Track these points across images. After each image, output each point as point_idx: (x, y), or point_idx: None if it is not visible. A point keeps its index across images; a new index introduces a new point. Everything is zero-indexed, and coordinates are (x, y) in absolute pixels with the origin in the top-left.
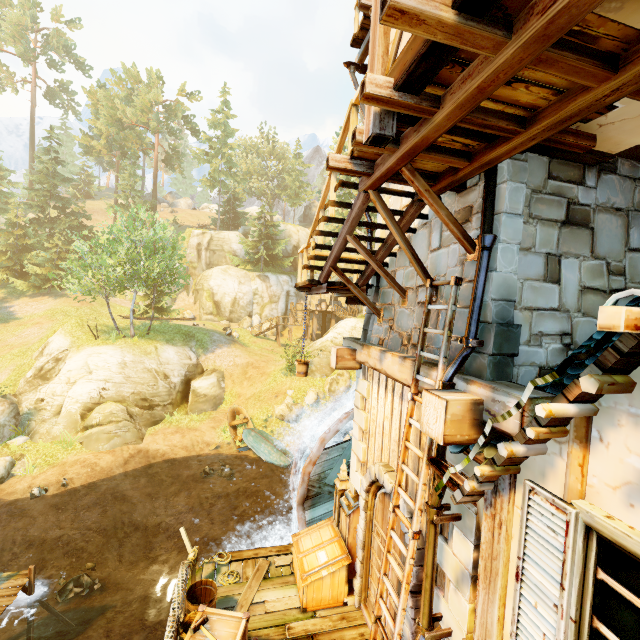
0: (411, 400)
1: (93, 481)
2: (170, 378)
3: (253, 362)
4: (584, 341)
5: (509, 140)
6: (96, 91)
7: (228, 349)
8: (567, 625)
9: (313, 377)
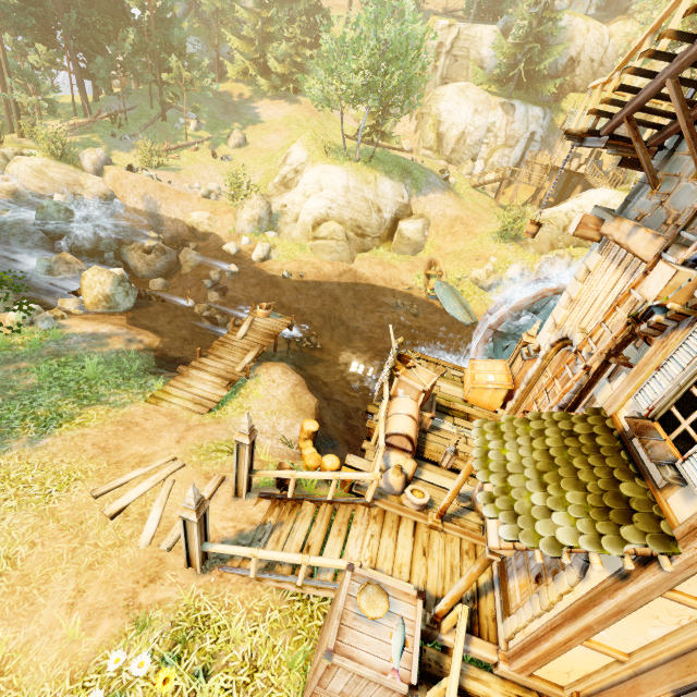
0: (642, 274)
1: (318, 280)
2: (382, 213)
3: (463, 217)
4: None
5: None
6: None
7: (441, 196)
8: (673, 388)
9: (525, 250)
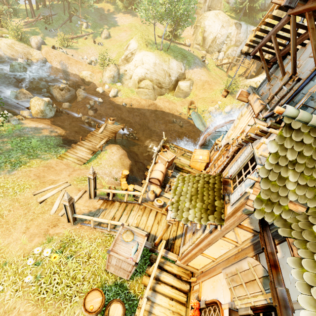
0: None
1: (139, 108)
2: (171, 77)
3: (209, 81)
4: None
5: None
6: None
7: (200, 70)
8: (237, 168)
9: (234, 99)
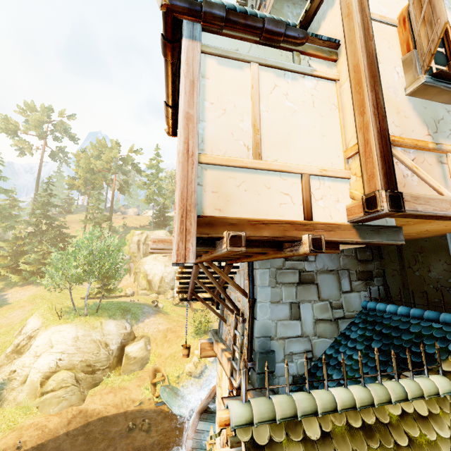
0: (229, 394)
1: (41, 442)
2: (109, 346)
3: (171, 327)
4: (321, 354)
5: (247, 258)
6: (79, 153)
7: (154, 318)
8: None
9: None
